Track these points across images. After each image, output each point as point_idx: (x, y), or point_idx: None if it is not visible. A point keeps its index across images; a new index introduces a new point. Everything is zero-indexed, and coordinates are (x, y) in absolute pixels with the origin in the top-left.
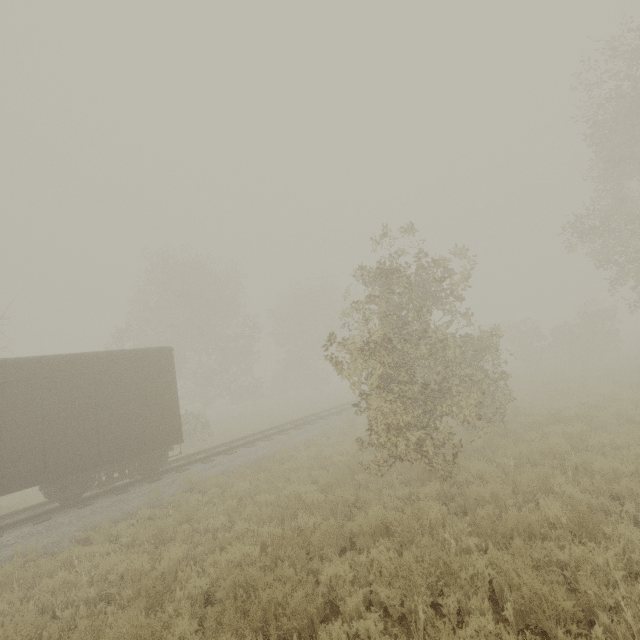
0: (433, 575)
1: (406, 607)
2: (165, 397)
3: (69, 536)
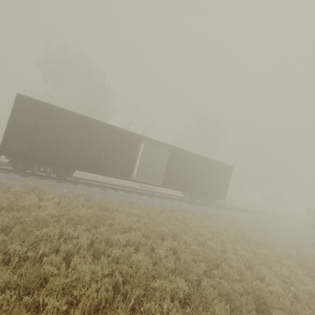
0: None
1: None
2: (226, 183)
3: (203, 213)
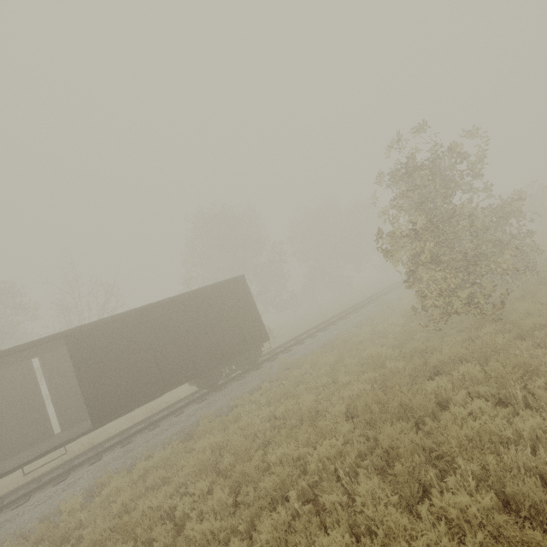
0: (517, 373)
1: (501, 395)
2: (249, 311)
3: (225, 405)
